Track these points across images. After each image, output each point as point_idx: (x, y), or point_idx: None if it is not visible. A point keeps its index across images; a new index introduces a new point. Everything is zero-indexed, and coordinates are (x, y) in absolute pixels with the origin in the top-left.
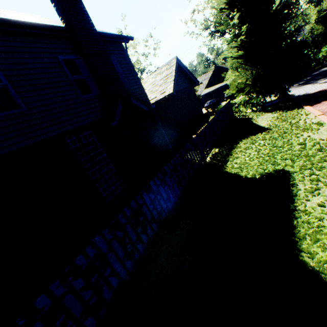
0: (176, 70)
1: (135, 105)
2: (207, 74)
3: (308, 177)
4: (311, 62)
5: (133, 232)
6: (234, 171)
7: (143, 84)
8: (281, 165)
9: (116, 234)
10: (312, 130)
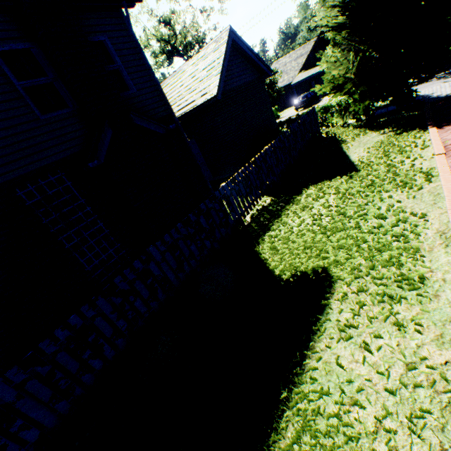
0: (226, 54)
1: (139, 126)
2: (306, 46)
3: (353, 295)
4: None
5: (72, 360)
6: (265, 255)
7: (180, 75)
8: (327, 261)
9: (37, 370)
10: (411, 188)
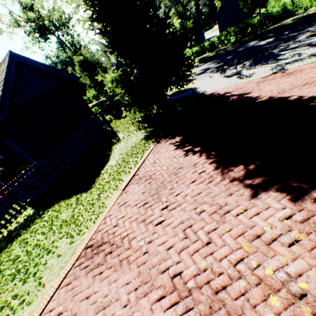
0: (8, 77)
1: None
2: None
3: None
4: (247, 28)
5: None
6: None
7: None
8: None
9: None
10: (74, 237)
